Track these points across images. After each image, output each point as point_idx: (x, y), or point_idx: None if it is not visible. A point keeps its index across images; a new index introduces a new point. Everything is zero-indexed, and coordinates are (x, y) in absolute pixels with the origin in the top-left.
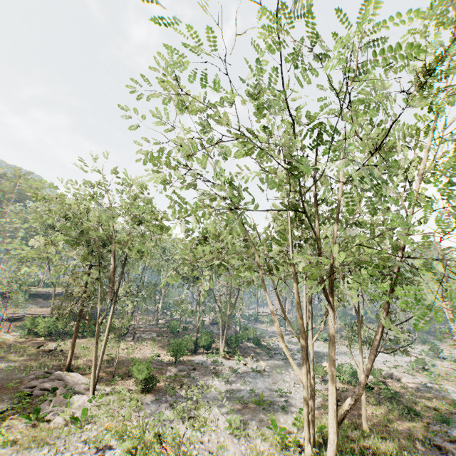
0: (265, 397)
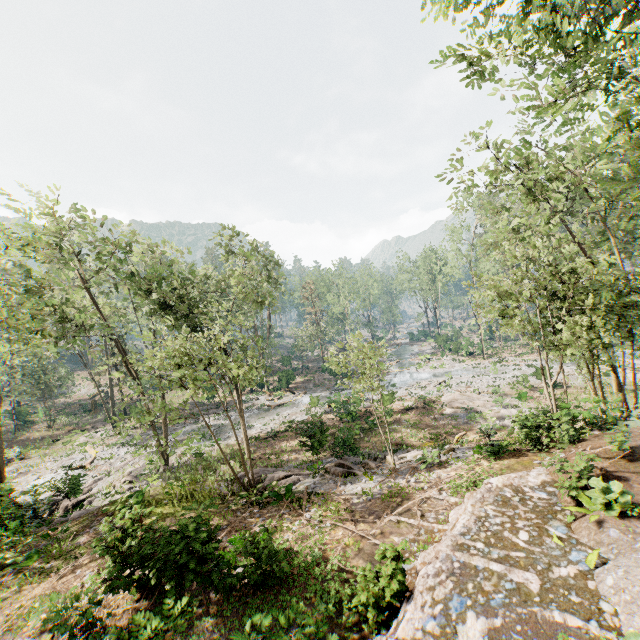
0: (223, 430)
